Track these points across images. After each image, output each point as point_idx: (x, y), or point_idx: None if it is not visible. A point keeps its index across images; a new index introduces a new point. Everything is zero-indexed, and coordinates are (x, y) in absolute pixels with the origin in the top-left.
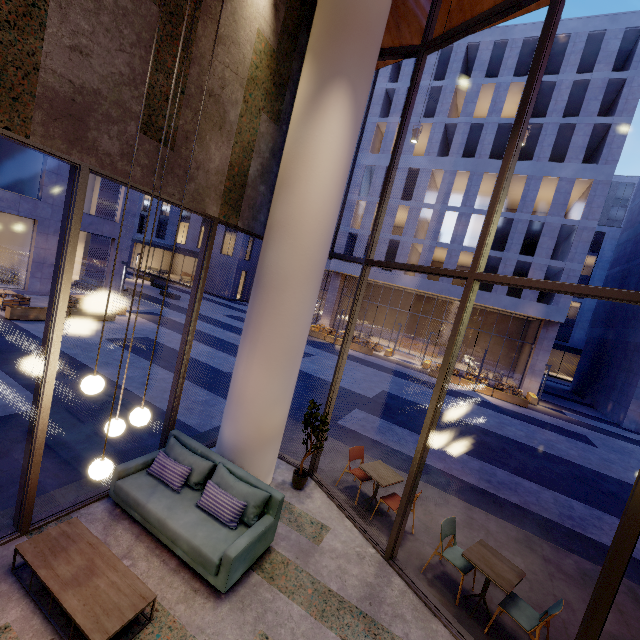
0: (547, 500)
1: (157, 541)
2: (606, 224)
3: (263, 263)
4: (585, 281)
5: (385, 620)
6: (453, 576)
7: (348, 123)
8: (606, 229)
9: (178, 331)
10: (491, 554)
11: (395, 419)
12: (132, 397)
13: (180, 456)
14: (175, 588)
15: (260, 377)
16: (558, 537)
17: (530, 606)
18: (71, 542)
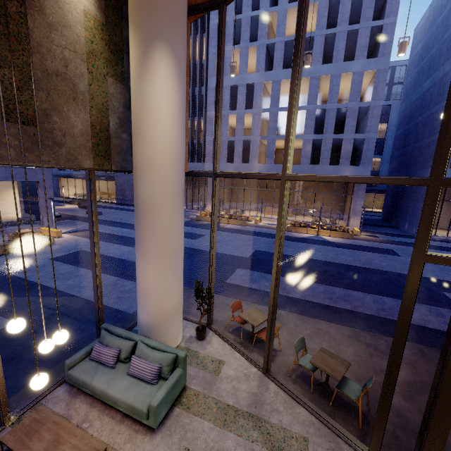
0: (368, 302)
1: (105, 404)
2: (391, 98)
3: (136, 194)
4: (382, 142)
5: (266, 415)
6: (308, 373)
7: (174, 76)
8: (391, 102)
9: (104, 240)
10: (328, 356)
11: (265, 269)
12: (76, 299)
13: (110, 342)
14: (122, 433)
15: (154, 275)
16: (376, 325)
17: (355, 383)
18: (40, 425)
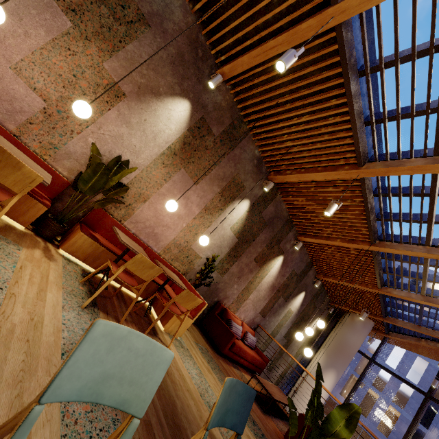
0: None
1: None
2: None
3: None
4: None
5: None
6: None
7: (332, 384)
8: None
9: None
10: None
11: None
12: None
13: None
14: None
15: None
16: None
17: None
18: None
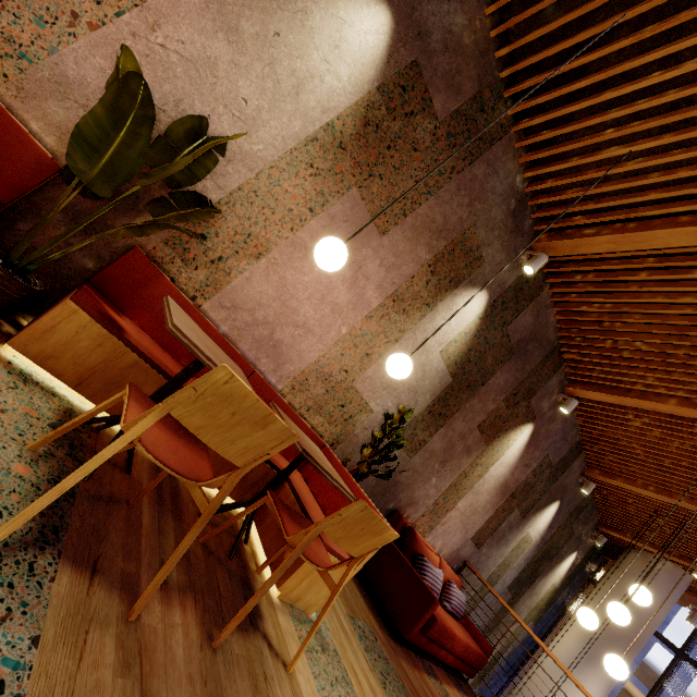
0: None
1: None
2: None
3: None
4: None
5: None
6: None
7: (600, 696)
8: None
9: None
10: None
11: None
12: None
13: None
14: None
15: None
16: None
17: None
18: None
